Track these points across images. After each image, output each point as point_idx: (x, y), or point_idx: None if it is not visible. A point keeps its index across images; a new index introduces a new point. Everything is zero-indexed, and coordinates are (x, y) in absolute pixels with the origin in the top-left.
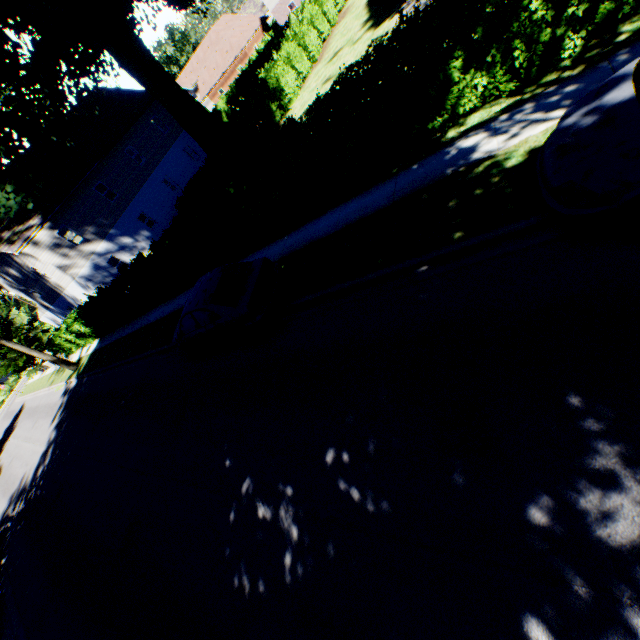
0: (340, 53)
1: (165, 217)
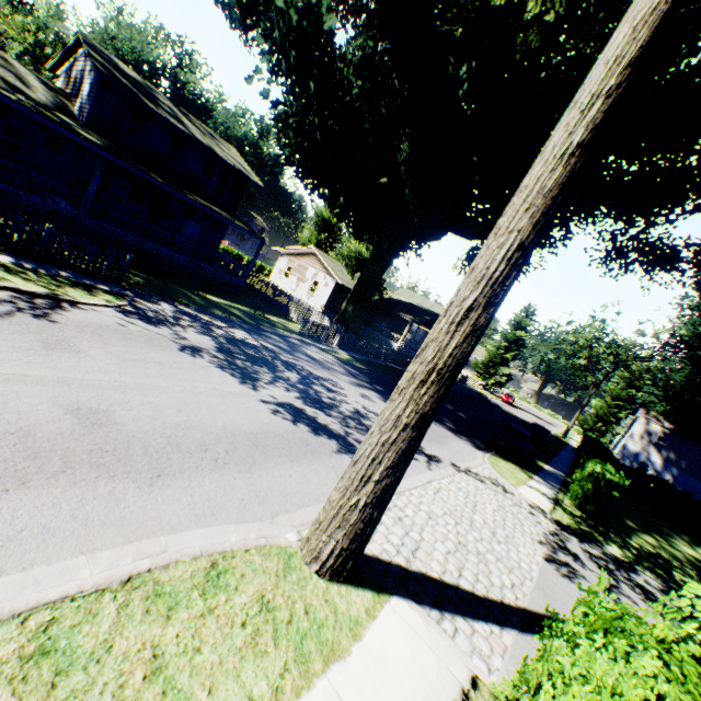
0: None
1: None
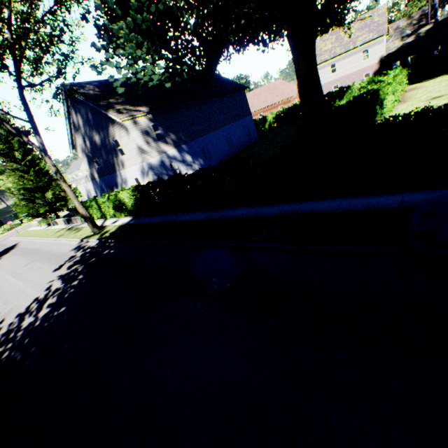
0: (446, 96)
1: (216, 158)
